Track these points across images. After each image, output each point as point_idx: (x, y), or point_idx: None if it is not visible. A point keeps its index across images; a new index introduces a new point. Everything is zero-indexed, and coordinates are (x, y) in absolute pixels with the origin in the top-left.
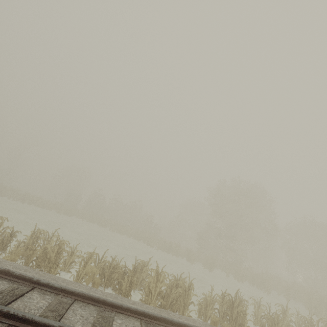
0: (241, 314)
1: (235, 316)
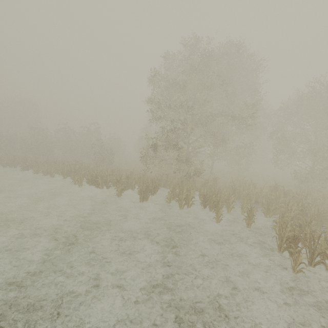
0: None
1: None
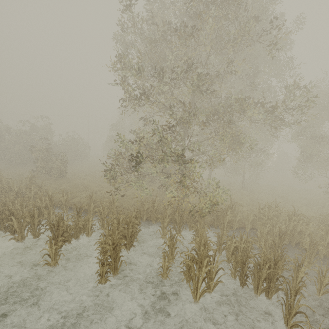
0: None
1: None
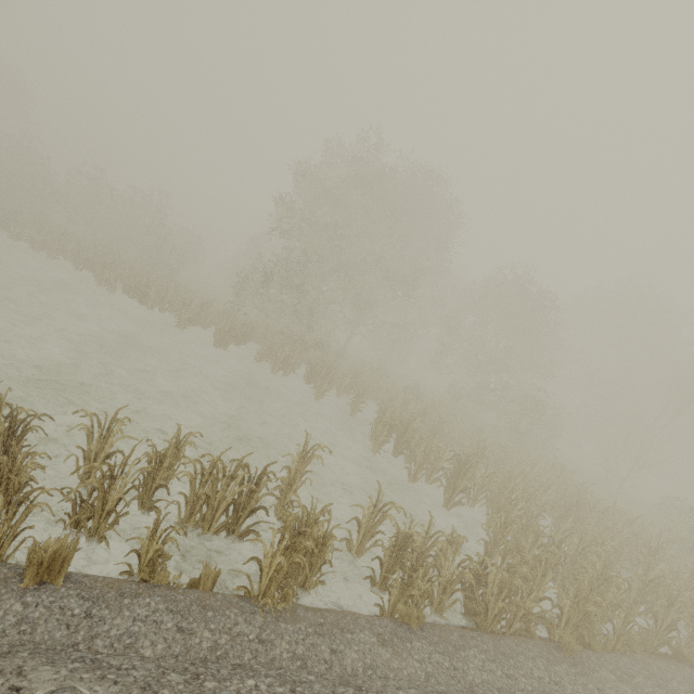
0: None
1: None
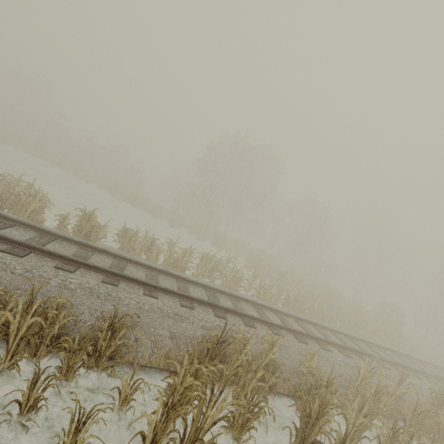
0: (95, 228)
1: (85, 228)
